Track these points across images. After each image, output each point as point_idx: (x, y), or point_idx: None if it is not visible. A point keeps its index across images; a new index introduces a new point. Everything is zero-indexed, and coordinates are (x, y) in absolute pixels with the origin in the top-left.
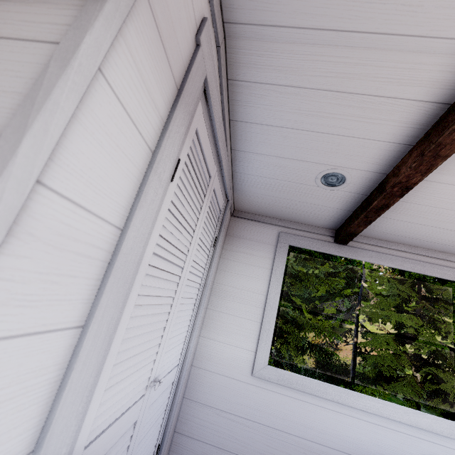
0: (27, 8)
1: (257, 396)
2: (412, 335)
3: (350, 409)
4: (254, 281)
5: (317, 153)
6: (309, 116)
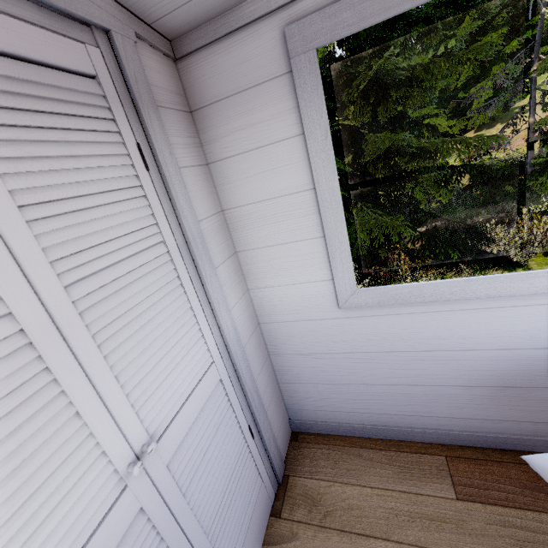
0: None
1: (356, 328)
2: None
3: (514, 299)
4: (283, 173)
5: None
6: None
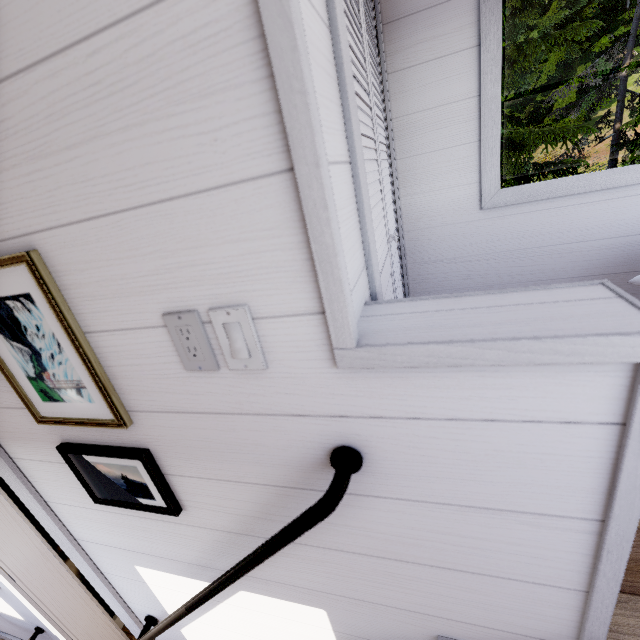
0: None
1: (492, 228)
2: None
3: (626, 190)
4: (453, 82)
5: None
6: None
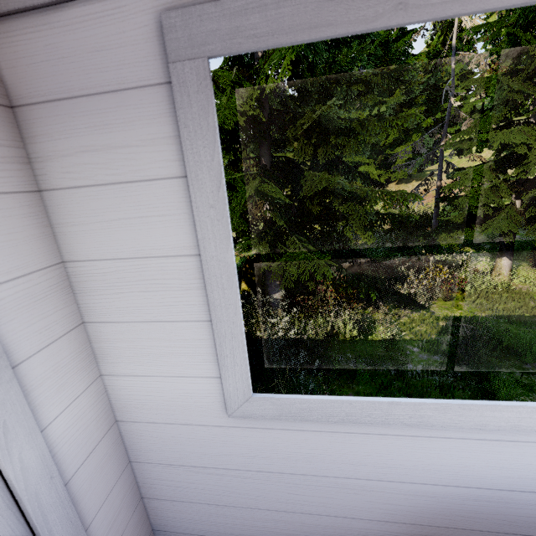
0: None
1: (249, 440)
2: (519, 155)
3: (443, 429)
4: (155, 226)
5: None
6: None
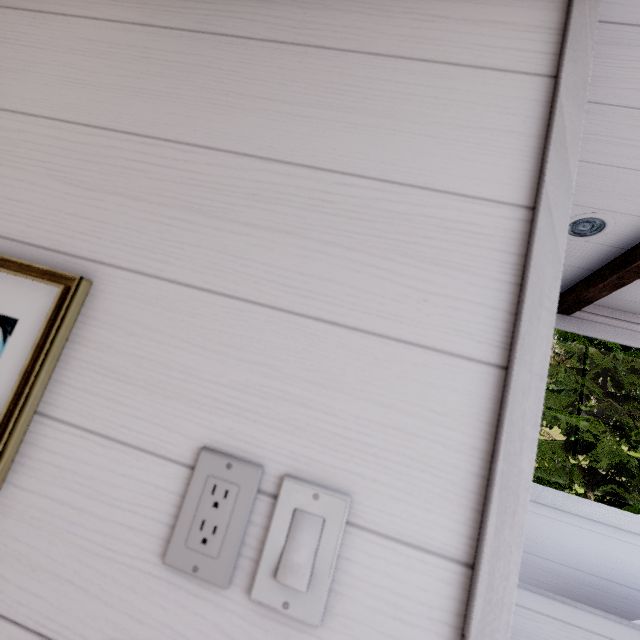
0: (476, 28)
1: None
2: (588, 444)
3: (568, 516)
4: None
5: (579, 192)
6: (592, 141)
